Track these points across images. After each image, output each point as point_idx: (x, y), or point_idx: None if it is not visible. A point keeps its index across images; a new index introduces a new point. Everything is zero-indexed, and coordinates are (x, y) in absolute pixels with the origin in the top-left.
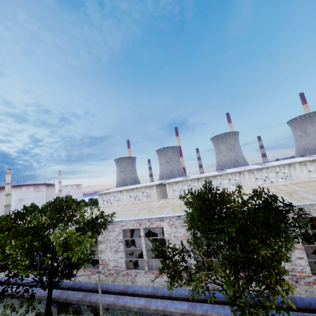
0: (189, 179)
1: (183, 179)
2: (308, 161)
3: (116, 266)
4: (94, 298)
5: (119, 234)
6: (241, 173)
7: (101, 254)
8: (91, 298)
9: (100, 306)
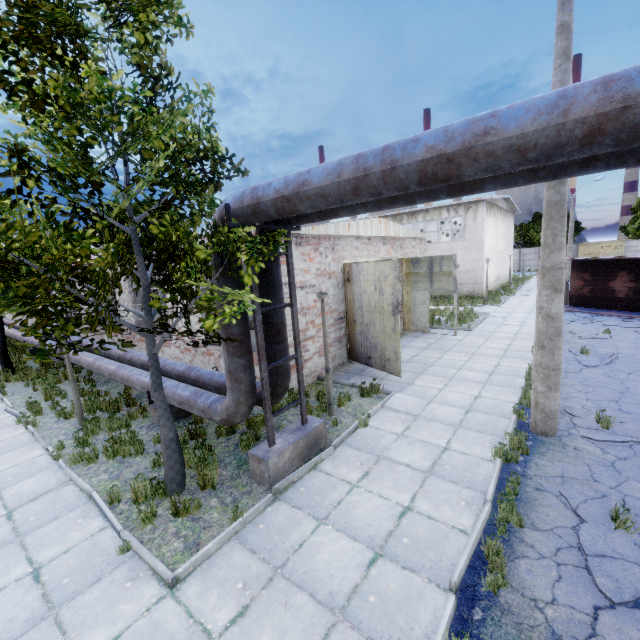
0: None
1: None
2: (407, 214)
3: None
4: None
5: None
6: None
7: None
8: None
9: None
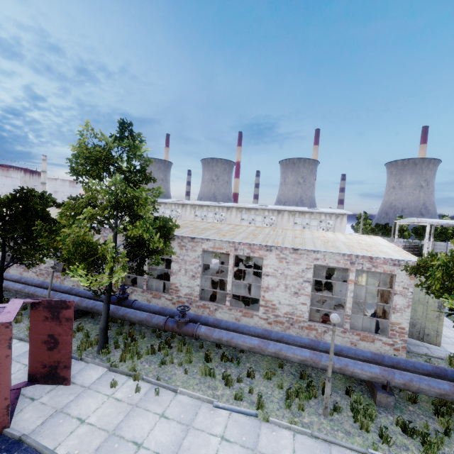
0: (174, 203)
1: (166, 202)
2: (299, 212)
3: None
4: None
5: None
6: (229, 209)
7: None
8: None
9: None
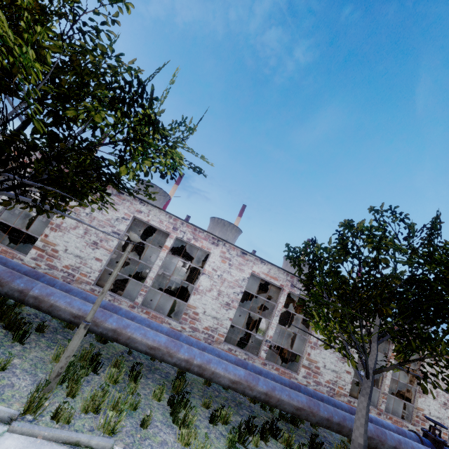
0: None
1: None
2: None
3: (75, 268)
4: (39, 290)
5: (123, 220)
6: None
7: (53, 231)
8: (31, 287)
9: (98, 301)
